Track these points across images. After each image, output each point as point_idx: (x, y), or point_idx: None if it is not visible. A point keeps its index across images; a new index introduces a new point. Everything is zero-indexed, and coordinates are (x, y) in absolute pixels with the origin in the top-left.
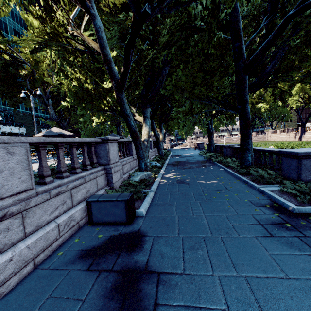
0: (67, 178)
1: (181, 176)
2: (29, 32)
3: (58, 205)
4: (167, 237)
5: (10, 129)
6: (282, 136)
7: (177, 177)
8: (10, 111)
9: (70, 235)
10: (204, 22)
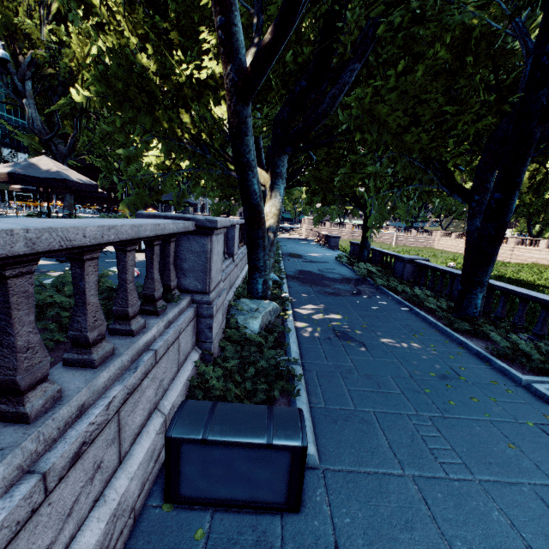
0: (108, 365)
1: (334, 316)
2: None
3: (73, 499)
4: None
5: None
6: (458, 244)
7: (327, 318)
8: None
9: None
10: None
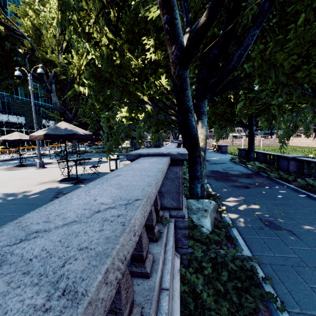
0: None
1: (253, 206)
2: (30, 0)
3: None
4: None
5: (7, 118)
6: (307, 141)
7: (249, 208)
8: (8, 98)
9: None
10: None
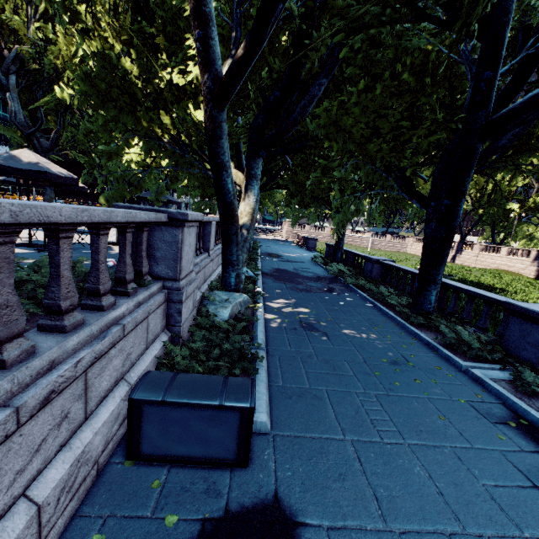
0: (78, 331)
1: (302, 309)
2: None
3: (41, 438)
4: (364, 535)
5: None
6: None
7: (296, 311)
8: None
9: (71, 514)
10: (437, 0)
